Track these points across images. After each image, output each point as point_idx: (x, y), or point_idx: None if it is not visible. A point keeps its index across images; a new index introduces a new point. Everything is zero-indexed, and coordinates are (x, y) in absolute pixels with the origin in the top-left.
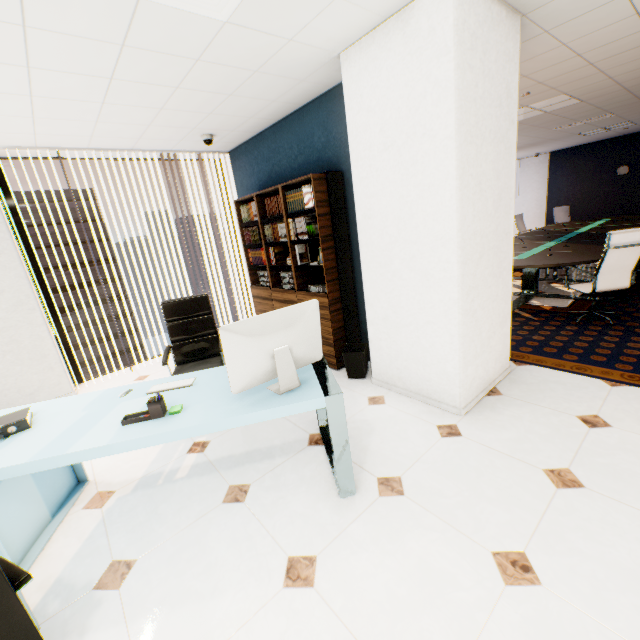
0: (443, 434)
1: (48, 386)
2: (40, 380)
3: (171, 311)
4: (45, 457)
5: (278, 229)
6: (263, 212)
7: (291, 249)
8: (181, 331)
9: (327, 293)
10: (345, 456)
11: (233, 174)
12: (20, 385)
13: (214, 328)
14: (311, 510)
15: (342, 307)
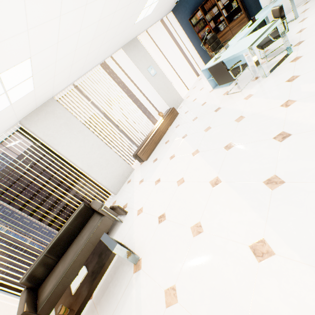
0: (305, 4)
1: (178, 98)
2: (176, 97)
3: (209, 42)
4: (246, 32)
5: (213, 11)
6: (203, 13)
7: (222, 12)
8: (214, 47)
9: (242, 13)
10: (294, 7)
11: (175, 19)
12: (174, 99)
13: (220, 42)
14: (292, 24)
15: (247, 16)
